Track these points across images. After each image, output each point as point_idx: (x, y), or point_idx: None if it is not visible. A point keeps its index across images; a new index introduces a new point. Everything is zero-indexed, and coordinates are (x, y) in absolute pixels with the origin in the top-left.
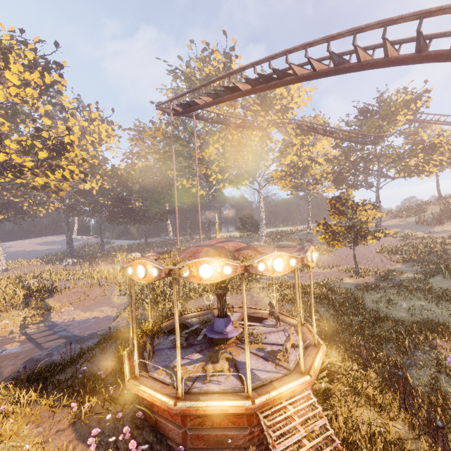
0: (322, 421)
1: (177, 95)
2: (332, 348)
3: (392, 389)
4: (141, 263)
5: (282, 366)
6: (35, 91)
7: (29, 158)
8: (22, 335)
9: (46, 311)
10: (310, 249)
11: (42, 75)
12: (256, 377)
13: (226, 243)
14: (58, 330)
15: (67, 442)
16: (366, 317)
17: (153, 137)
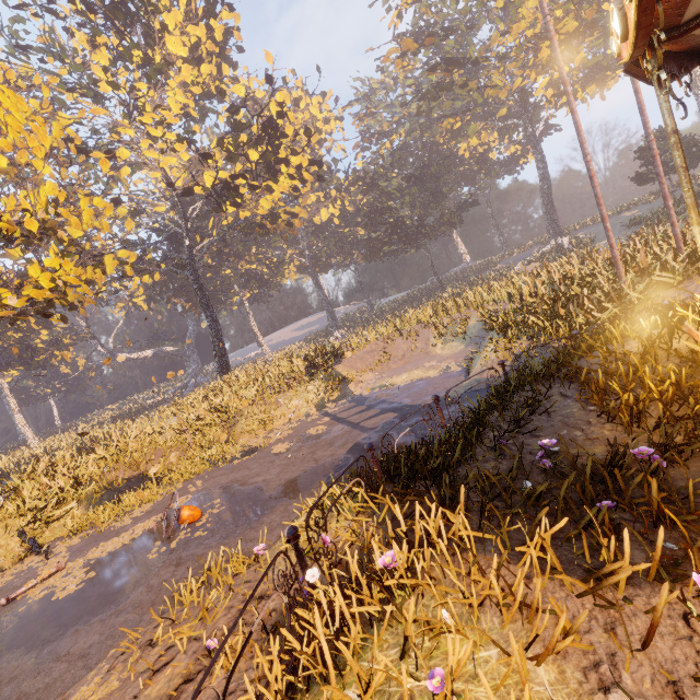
0: None
1: None
2: None
3: None
4: None
5: None
6: (211, 66)
7: (240, 166)
8: (323, 416)
9: (341, 383)
10: None
11: (209, 29)
12: None
13: None
14: (372, 404)
15: None
16: None
17: (400, 56)
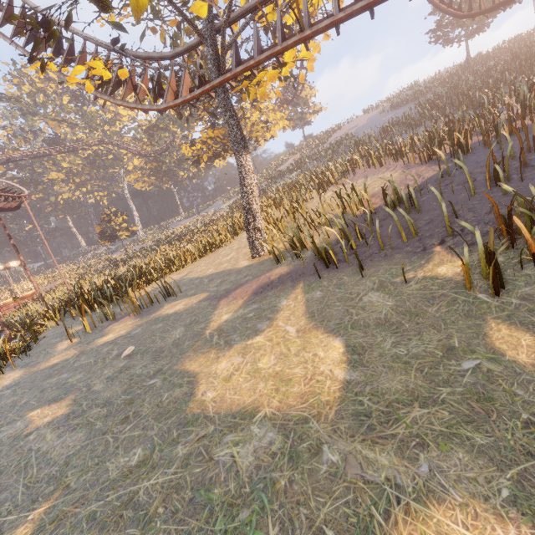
0: None
1: None
2: None
3: None
4: None
5: None
6: None
7: None
8: None
9: None
10: None
11: None
12: None
13: None
14: None
15: None
16: None
17: None
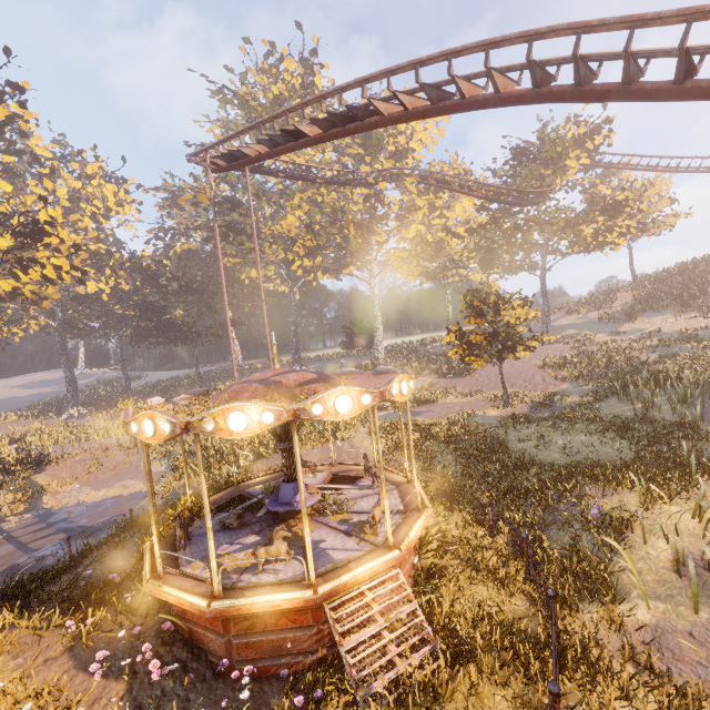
0: (410, 606)
1: (215, 142)
2: (456, 510)
3: (522, 557)
4: (149, 415)
5: (368, 541)
6: None
7: None
8: None
9: (35, 494)
10: (398, 377)
11: None
12: (328, 559)
13: (286, 375)
14: (54, 522)
15: (59, 673)
16: (505, 463)
17: (194, 204)
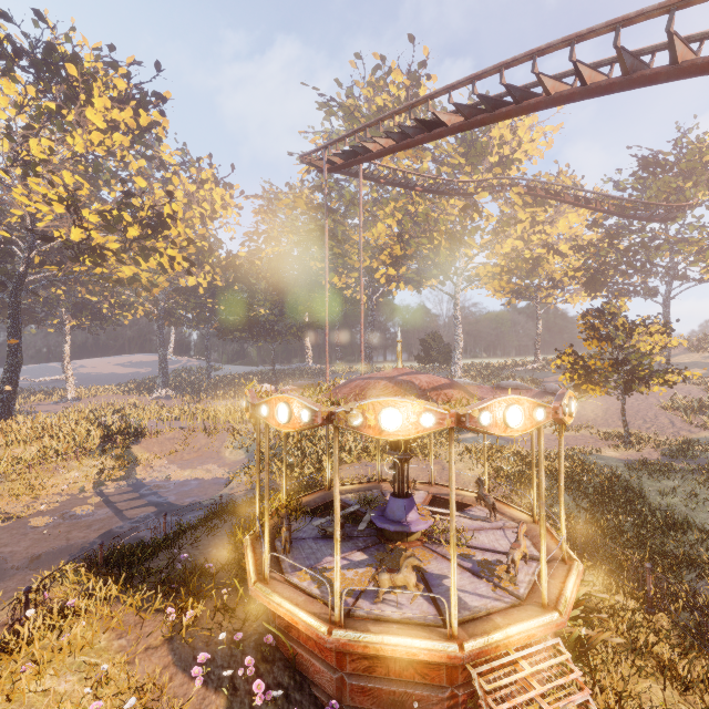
0: (582, 695)
1: (338, 137)
2: (586, 566)
3: (706, 653)
4: (284, 399)
5: (506, 590)
6: (126, 138)
7: (115, 236)
8: (97, 495)
9: (130, 464)
10: (567, 393)
11: (136, 113)
12: (461, 603)
13: (415, 376)
14: (145, 493)
15: (161, 669)
16: (647, 519)
17: (292, 208)
